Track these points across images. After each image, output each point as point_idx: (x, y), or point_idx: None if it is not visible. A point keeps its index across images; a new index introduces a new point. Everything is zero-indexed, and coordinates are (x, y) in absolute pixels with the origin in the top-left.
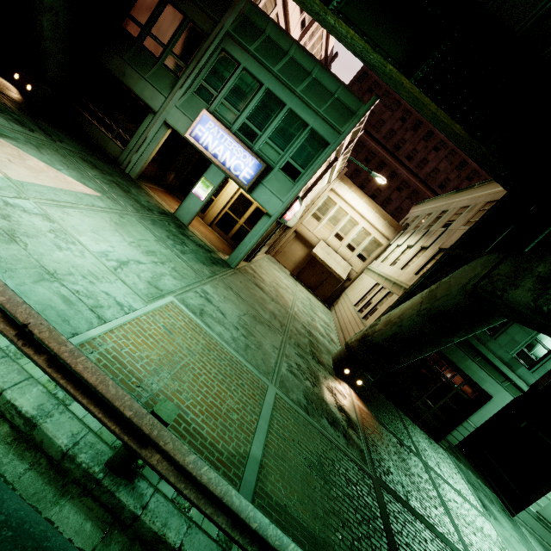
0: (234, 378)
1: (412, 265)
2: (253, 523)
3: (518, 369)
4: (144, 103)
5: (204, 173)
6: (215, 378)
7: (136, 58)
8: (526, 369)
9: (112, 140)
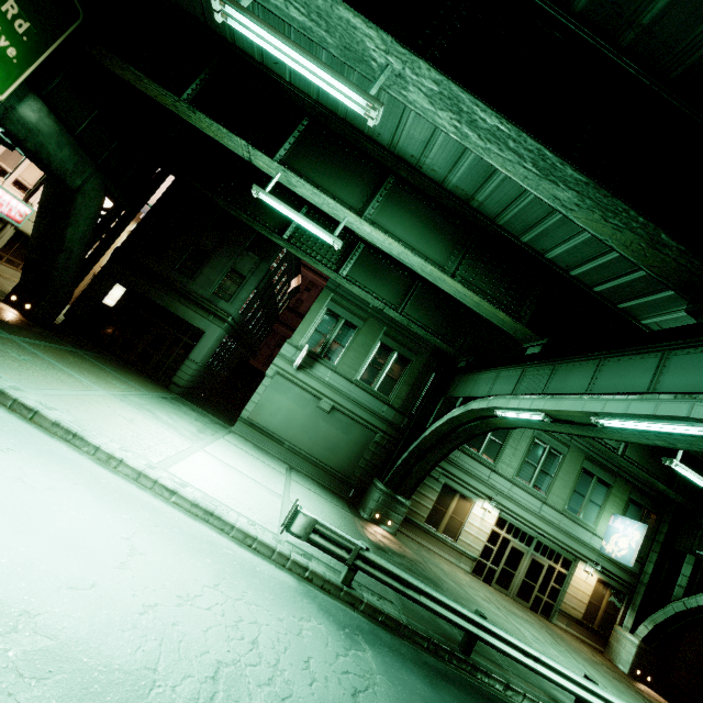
0: None
1: None
2: None
3: (220, 303)
4: None
5: None
6: None
7: None
8: (226, 302)
9: None
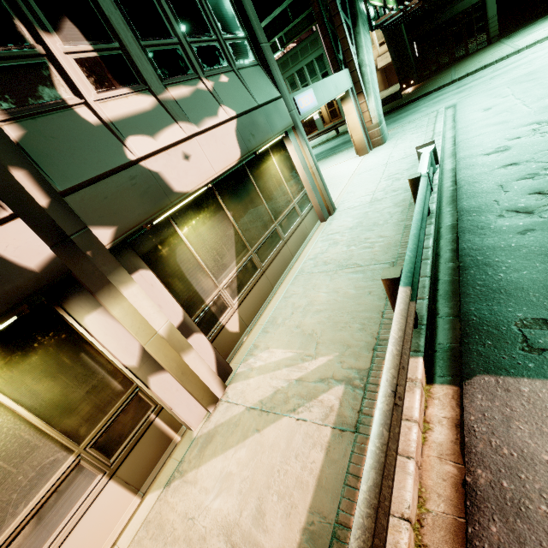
0: None
1: None
2: None
3: None
4: None
5: None
6: None
7: None
8: None
9: None
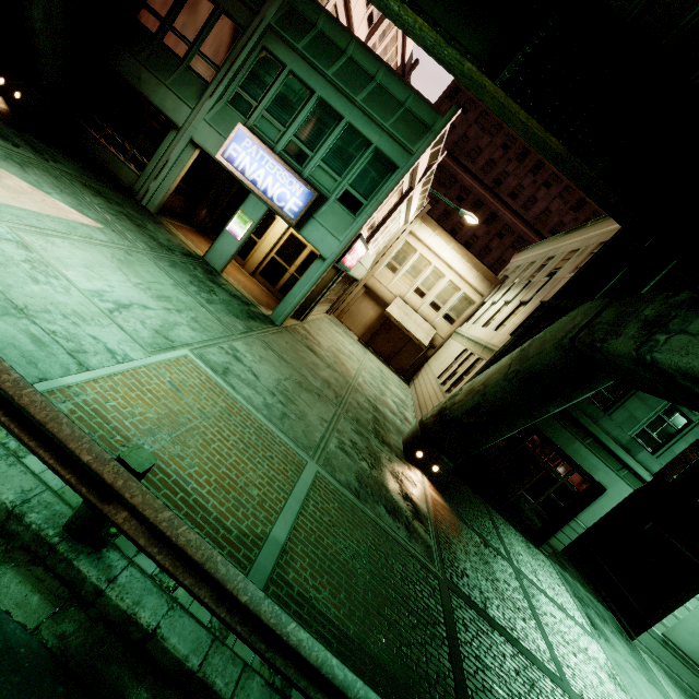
0: (261, 449)
1: (508, 324)
2: (243, 596)
3: (639, 454)
4: (165, 117)
5: (241, 205)
6: (234, 446)
7: (154, 60)
8: (649, 454)
9: (125, 164)
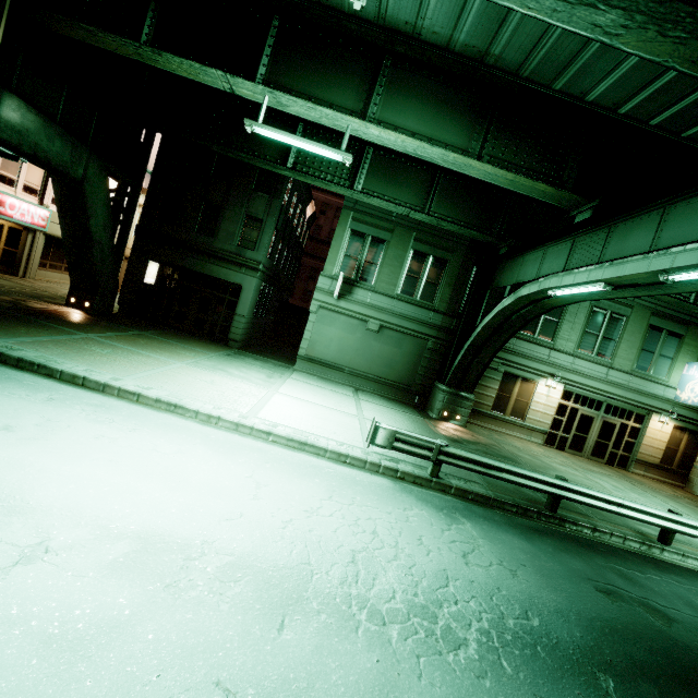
0: None
1: None
2: None
3: (247, 254)
4: None
5: None
6: None
7: None
8: (252, 251)
9: None
